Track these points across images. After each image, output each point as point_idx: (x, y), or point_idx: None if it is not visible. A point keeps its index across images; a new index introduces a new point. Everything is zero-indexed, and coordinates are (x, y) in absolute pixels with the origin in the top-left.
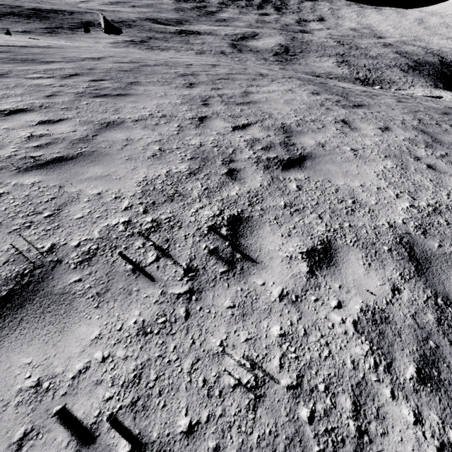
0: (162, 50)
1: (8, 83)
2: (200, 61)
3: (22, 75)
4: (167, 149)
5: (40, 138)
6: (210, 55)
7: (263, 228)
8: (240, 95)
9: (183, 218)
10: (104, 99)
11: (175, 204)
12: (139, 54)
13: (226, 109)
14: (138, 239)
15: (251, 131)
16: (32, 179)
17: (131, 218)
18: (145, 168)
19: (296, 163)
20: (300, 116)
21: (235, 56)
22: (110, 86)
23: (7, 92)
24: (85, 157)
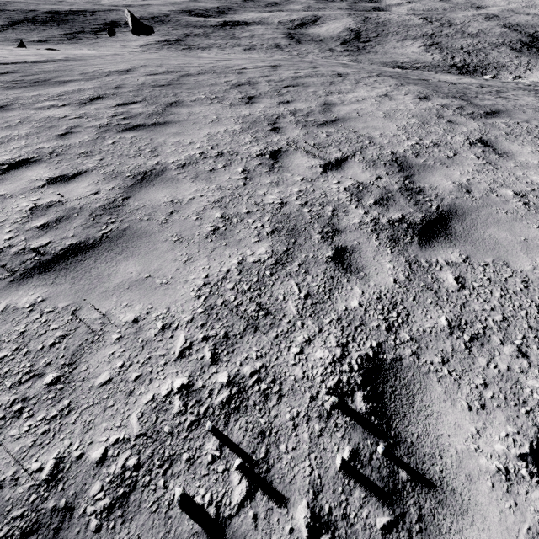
0: (202, 49)
1: (10, 119)
2: (255, 61)
3: (30, 104)
4: (232, 216)
5: (48, 211)
6: (261, 50)
7: (429, 389)
8: (320, 110)
9: (281, 371)
10: (136, 133)
11: (262, 336)
12: (177, 60)
13: (305, 135)
14: (209, 435)
15: (350, 171)
16: (31, 294)
17: (191, 377)
18: (204, 257)
19: (438, 228)
20: (415, 138)
21: (293, 50)
22: (143, 111)
23: (8, 134)
24: (113, 243)
